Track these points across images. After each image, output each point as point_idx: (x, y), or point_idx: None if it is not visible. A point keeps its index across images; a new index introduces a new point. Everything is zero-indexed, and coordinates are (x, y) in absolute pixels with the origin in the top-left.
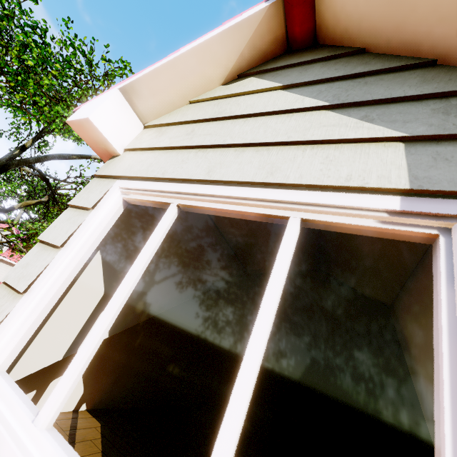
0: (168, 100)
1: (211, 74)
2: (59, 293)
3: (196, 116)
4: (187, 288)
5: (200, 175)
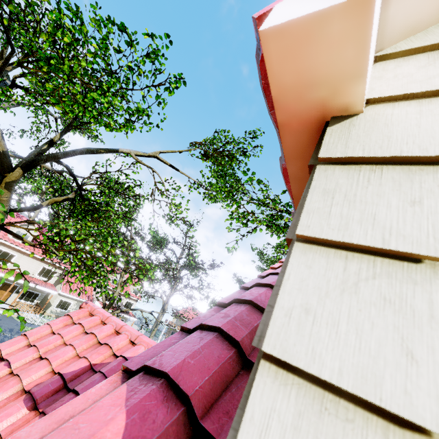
0: None
1: None
2: None
3: None
4: None
5: None
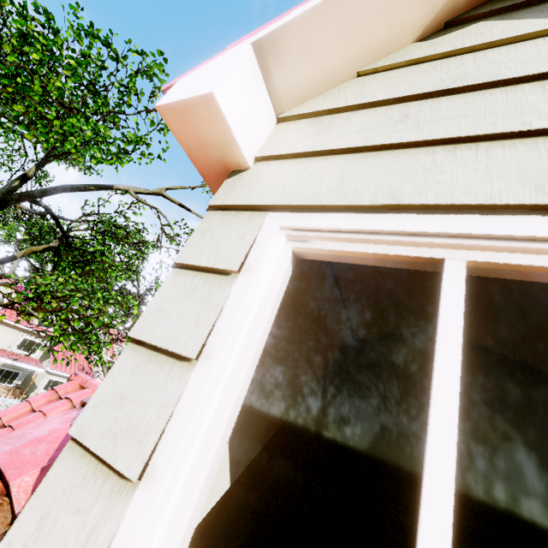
0: (326, 69)
1: (406, 19)
2: (212, 470)
3: (396, 91)
4: (308, 376)
5: (517, 194)
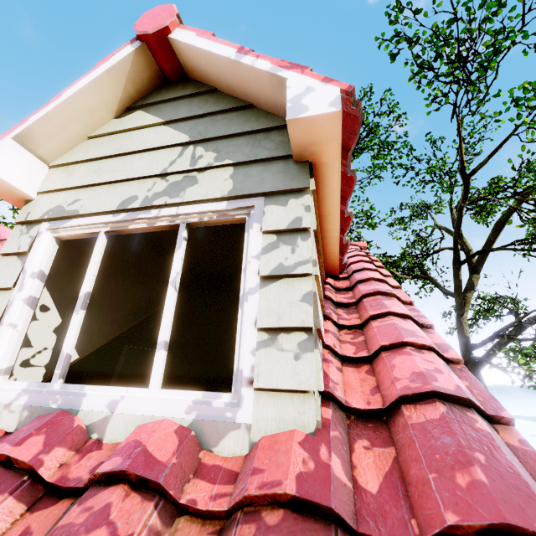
0: None
1: None
2: None
3: None
4: None
5: None
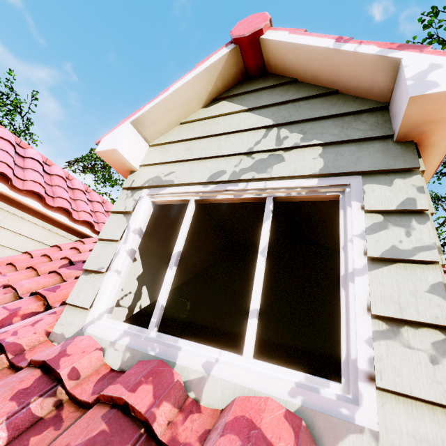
0: None
1: None
2: None
3: None
4: None
5: None
